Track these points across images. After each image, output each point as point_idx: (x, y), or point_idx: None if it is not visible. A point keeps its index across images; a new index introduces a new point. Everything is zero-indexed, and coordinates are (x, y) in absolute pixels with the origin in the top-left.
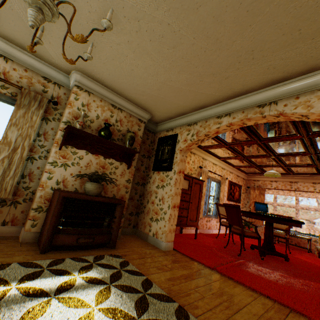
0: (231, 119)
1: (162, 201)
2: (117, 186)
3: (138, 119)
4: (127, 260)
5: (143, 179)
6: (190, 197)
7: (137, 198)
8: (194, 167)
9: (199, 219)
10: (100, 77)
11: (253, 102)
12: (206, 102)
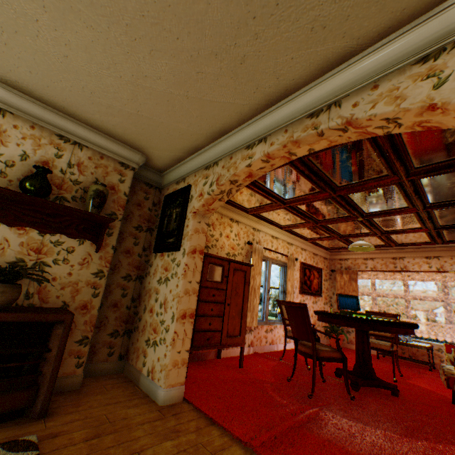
0: (267, 147)
1: (164, 307)
2: (73, 285)
3: (120, 163)
4: (49, 450)
5: (139, 269)
6: (226, 294)
7: (126, 303)
8: (238, 244)
9: (252, 330)
10: (19, 80)
11: (300, 110)
12: (225, 122)
